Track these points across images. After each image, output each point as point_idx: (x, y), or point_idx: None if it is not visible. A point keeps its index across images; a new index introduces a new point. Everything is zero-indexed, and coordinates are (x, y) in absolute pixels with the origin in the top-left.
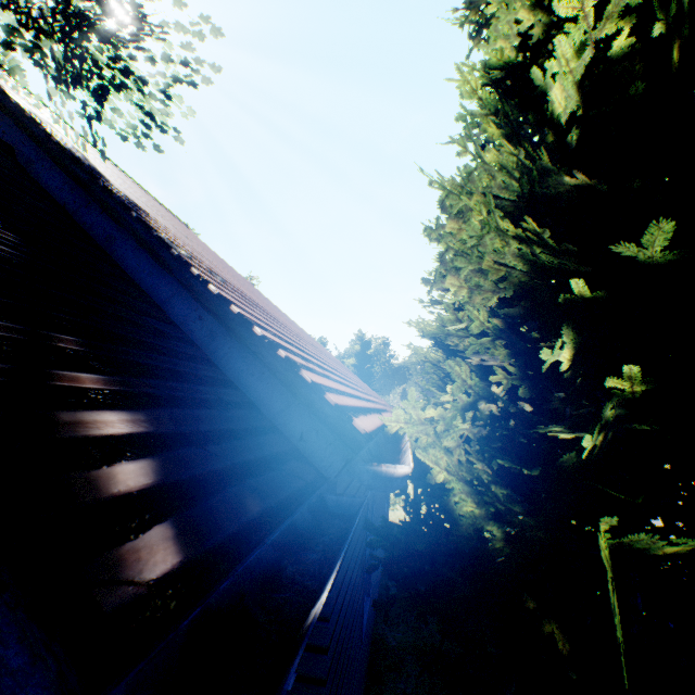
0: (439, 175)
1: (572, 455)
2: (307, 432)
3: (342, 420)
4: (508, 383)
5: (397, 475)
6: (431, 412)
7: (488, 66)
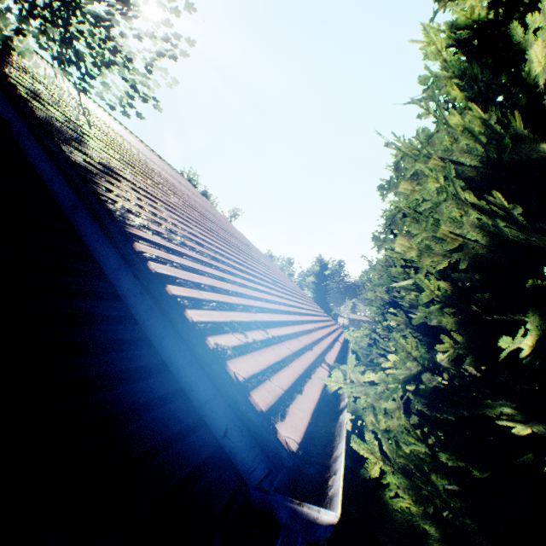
0: (395, 136)
1: (528, 455)
2: (232, 429)
3: (266, 429)
4: (454, 352)
5: (321, 521)
6: (372, 376)
7: (454, 26)
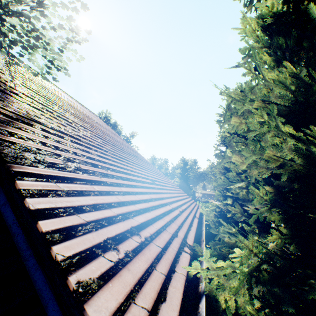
0: (226, 88)
1: None
2: None
3: None
4: (282, 242)
5: None
6: (222, 264)
7: (260, 17)
